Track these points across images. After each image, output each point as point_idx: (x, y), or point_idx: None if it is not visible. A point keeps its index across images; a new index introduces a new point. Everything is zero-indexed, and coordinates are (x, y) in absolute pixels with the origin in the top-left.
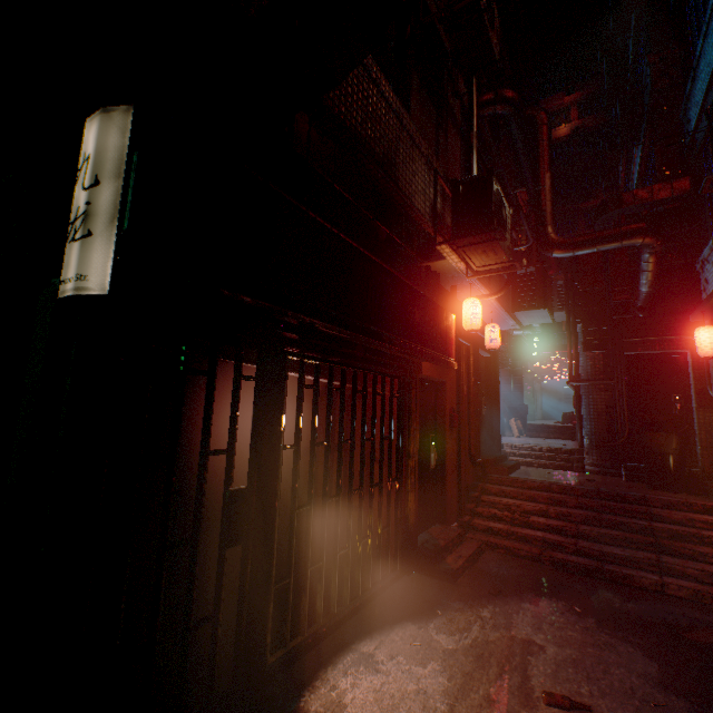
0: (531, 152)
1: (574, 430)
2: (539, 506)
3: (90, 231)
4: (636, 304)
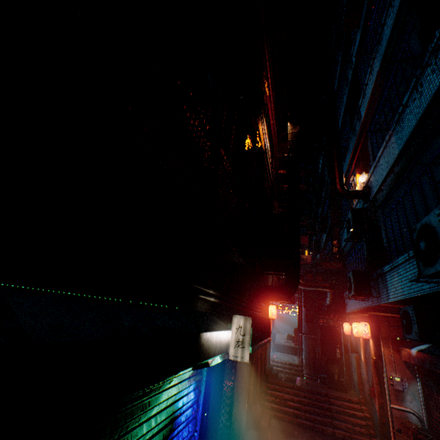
0: None
1: (295, 349)
2: (290, 396)
3: (244, 346)
4: (324, 304)
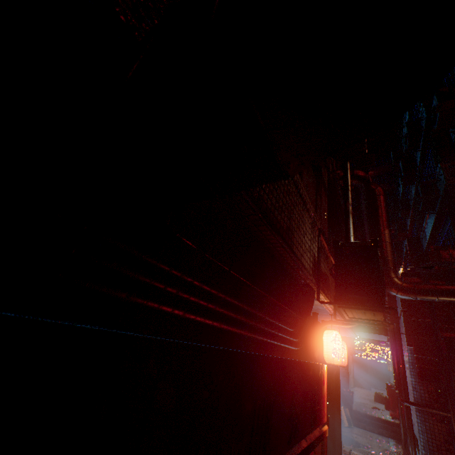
0: (372, 211)
1: (395, 427)
2: None
3: None
4: None
